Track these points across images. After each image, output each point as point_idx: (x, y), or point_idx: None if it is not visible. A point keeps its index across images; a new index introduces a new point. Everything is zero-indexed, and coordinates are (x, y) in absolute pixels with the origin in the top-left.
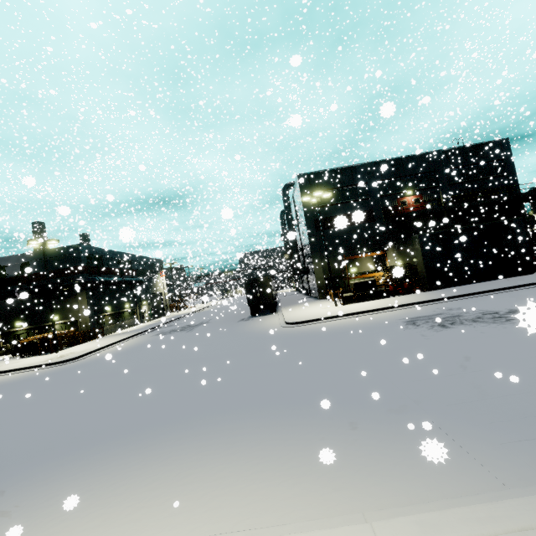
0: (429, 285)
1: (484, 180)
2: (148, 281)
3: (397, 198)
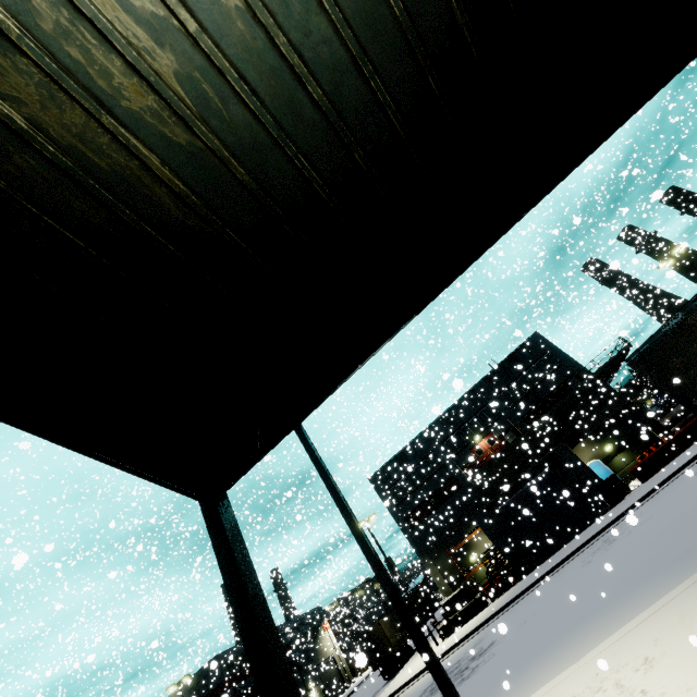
0: (516, 571)
1: (543, 382)
2: (309, 649)
3: (469, 449)
